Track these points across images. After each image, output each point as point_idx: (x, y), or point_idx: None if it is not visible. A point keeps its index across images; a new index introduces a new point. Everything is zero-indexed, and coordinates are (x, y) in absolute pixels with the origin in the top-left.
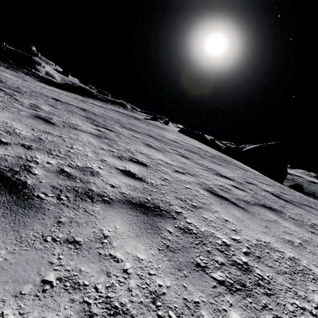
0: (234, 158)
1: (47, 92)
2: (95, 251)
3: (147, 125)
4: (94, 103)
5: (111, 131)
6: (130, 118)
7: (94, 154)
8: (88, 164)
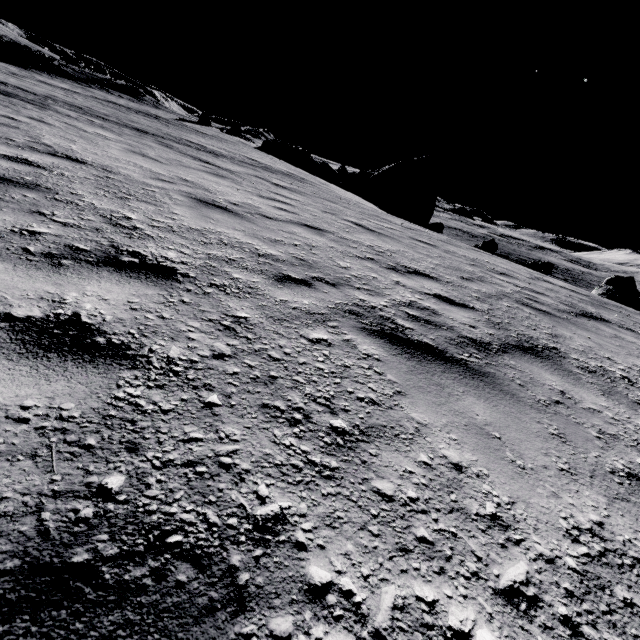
0: (355, 192)
1: None
2: None
3: (163, 125)
4: (49, 83)
5: (35, 105)
6: (130, 113)
7: None
8: None
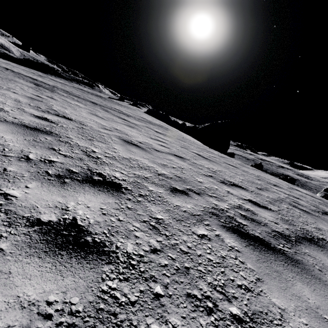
0: (190, 135)
1: (0, 63)
2: (3, 93)
3: (103, 100)
4: (55, 80)
5: (49, 90)
6: (89, 94)
7: (21, 88)
8: (14, 88)
